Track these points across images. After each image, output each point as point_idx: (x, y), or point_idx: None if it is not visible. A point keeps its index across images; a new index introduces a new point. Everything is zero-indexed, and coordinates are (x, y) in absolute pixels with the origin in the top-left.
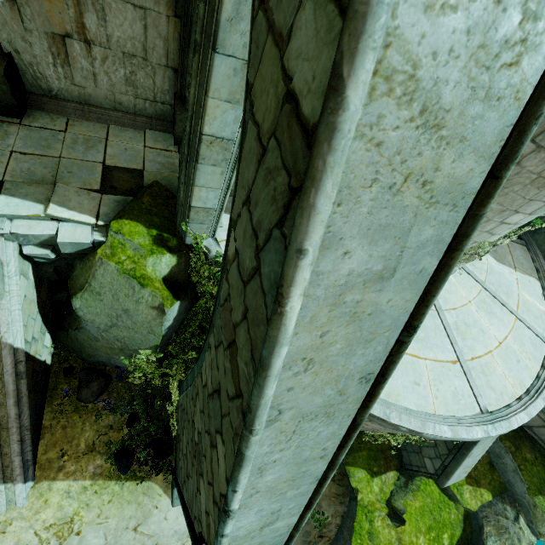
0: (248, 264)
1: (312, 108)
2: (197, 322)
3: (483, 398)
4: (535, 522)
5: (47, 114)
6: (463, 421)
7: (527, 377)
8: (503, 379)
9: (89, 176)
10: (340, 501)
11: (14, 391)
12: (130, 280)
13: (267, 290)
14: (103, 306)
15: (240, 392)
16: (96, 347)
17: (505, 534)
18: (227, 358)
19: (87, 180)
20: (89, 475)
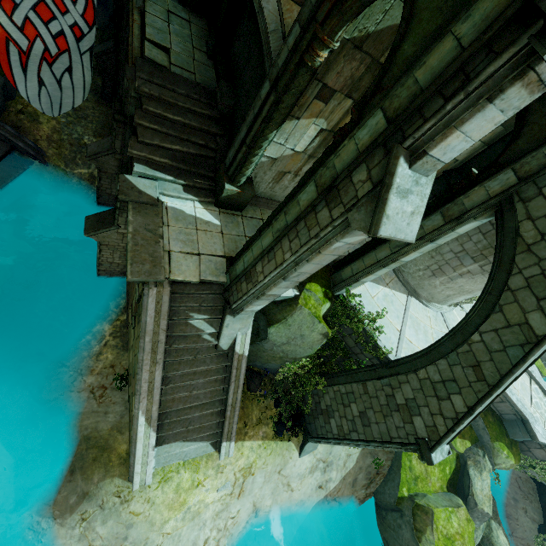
0: (496, 348)
1: (538, 332)
2: (326, 340)
3: None
4: (493, 457)
5: (251, 207)
6: None
7: None
8: None
9: None
10: (389, 451)
11: (242, 384)
12: (314, 319)
13: (511, 357)
14: (288, 332)
15: (485, 379)
16: (260, 356)
17: (478, 465)
18: (469, 370)
19: None
20: (261, 437)
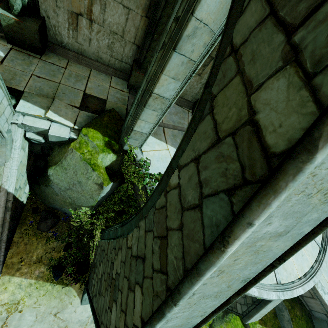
0: (190, 199)
1: (275, 142)
2: (120, 196)
3: (279, 275)
4: None
5: (57, 56)
6: (266, 287)
7: (306, 266)
8: (292, 265)
9: (75, 98)
10: None
11: (1, 218)
12: (87, 165)
13: (207, 225)
14: (66, 177)
15: (166, 271)
16: (55, 199)
17: None
18: (156, 244)
19: (73, 100)
20: (35, 276)
